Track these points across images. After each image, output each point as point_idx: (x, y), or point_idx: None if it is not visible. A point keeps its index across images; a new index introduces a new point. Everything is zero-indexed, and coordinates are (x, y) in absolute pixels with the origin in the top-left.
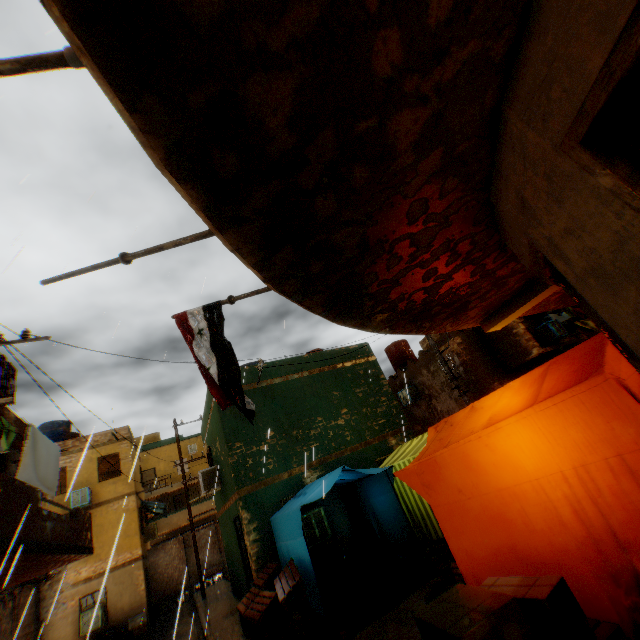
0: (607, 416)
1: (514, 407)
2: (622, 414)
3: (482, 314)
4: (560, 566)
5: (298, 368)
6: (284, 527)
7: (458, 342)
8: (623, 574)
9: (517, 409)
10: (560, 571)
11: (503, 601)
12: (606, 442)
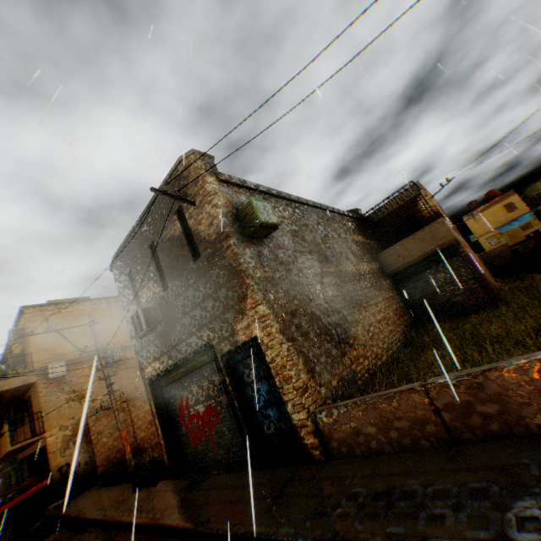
0: None
1: None
2: None
3: None
4: None
5: None
6: None
7: None
8: None
9: None
10: None
11: None
12: None
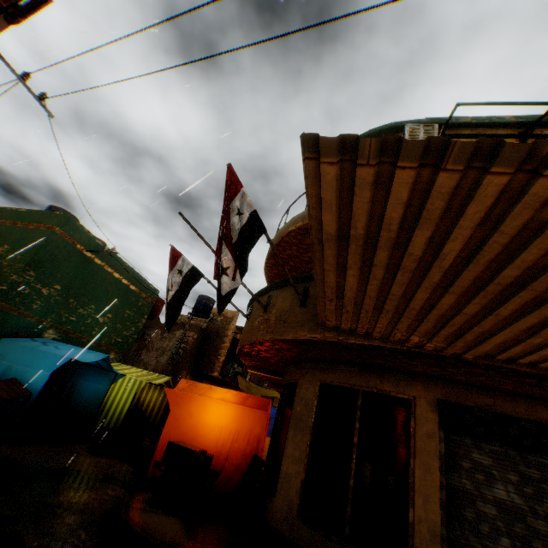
0: (258, 423)
1: (233, 401)
2: (261, 425)
3: (254, 364)
4: None
5: (116, 267)
6: (25, 355)
7: (194, 337)
8: (219, 466)
9: (234, 402)
10: None
11: (205, 449)
12: (251, 429)
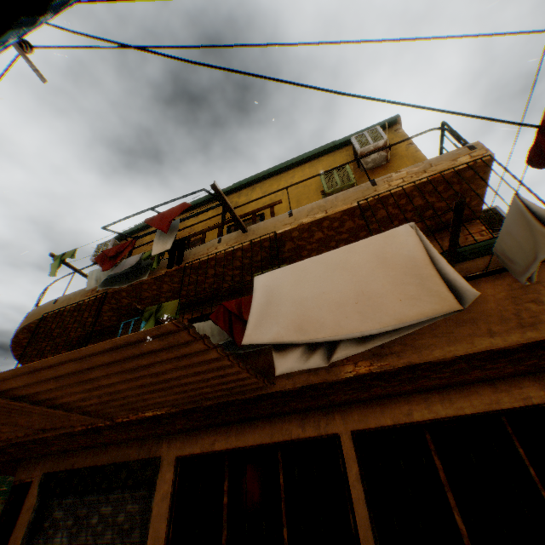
0: None
1: None
2: None
3: None
4: None
5: None
6: None
7: None
8: None
9: None
10: None
11: None
12: None
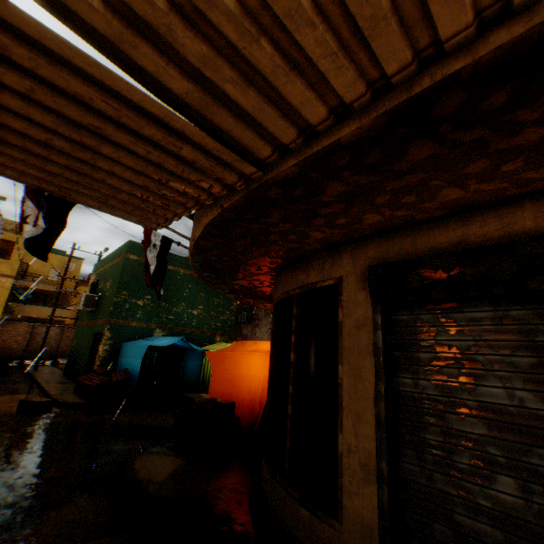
0: None
1: (265, 350)
2: None
3: None
4: (241, 406)
5: (188, 267)
6: (131, 351)
7: None
8: (256, 413)
9: (265, 351)
10: (240, 407)
11: (213, 398)
12: None
